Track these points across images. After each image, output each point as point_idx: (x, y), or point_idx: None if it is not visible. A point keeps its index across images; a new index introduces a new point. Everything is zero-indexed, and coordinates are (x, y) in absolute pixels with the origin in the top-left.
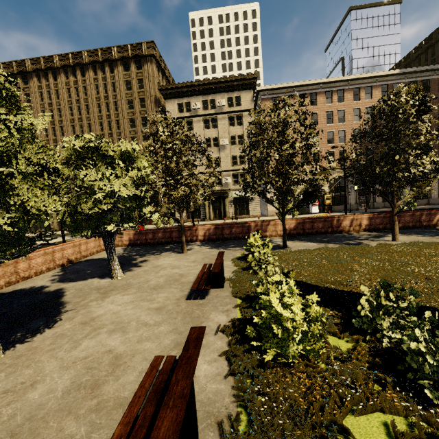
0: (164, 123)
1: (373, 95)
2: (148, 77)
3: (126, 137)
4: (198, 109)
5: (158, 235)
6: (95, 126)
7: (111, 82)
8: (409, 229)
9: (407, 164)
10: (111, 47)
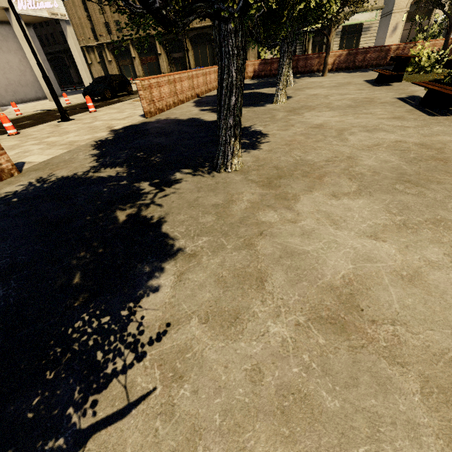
0: None
1: None
2: None
3: None
4: None
5: None
6: None
7: None
8: None
9: None
10: None
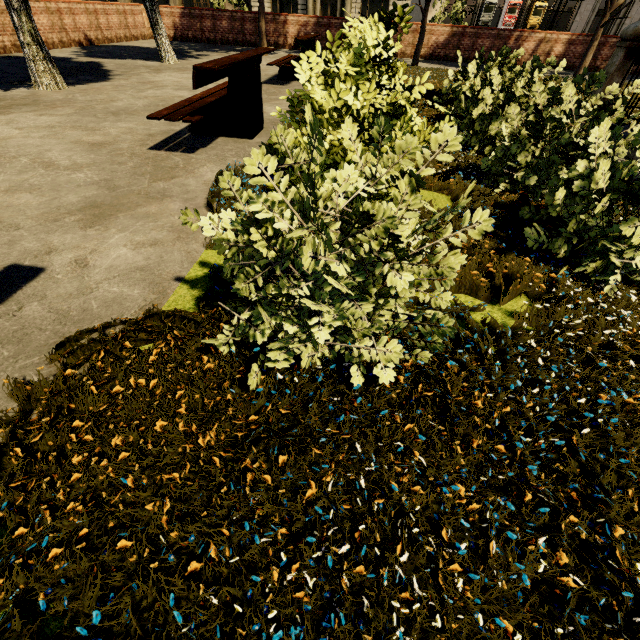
0: None
1: None
2: None
3: None
4: None
5: (222, 25)
6: None
7: None
8: None
9: None
10: None
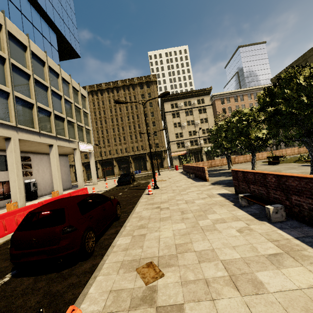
0: (223, 116)
1: None
2: (153, 92)
3: (142, 123)
4: (182, 106)
5: (205, 164)
6: (124, 118)
7: (133, 95)
8: None
9: None
10: (133, 78)
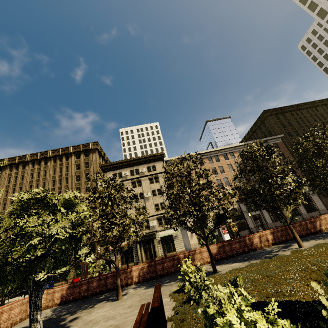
0: (102, 180)
1: (235, 156)
2: (92, 161)
3: None
4: (127, 175)
5: (93, 285)
6: None
7: (65, 166)
8: (305, 237)
9: (278, 186)
10: (69, 147)
